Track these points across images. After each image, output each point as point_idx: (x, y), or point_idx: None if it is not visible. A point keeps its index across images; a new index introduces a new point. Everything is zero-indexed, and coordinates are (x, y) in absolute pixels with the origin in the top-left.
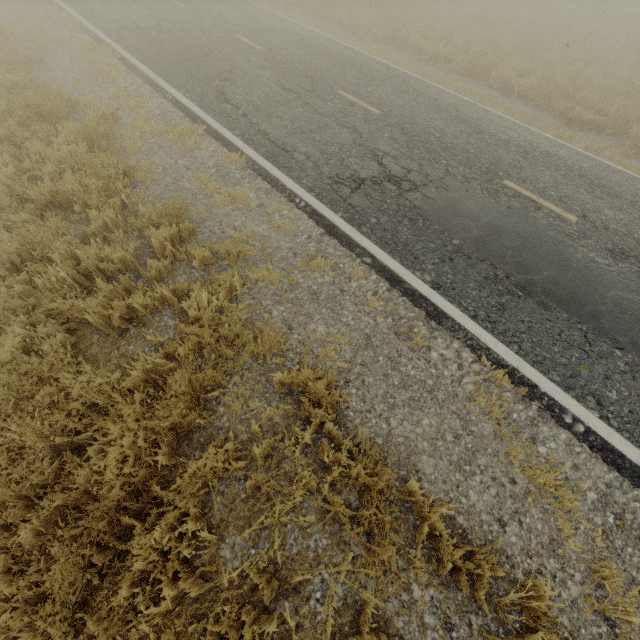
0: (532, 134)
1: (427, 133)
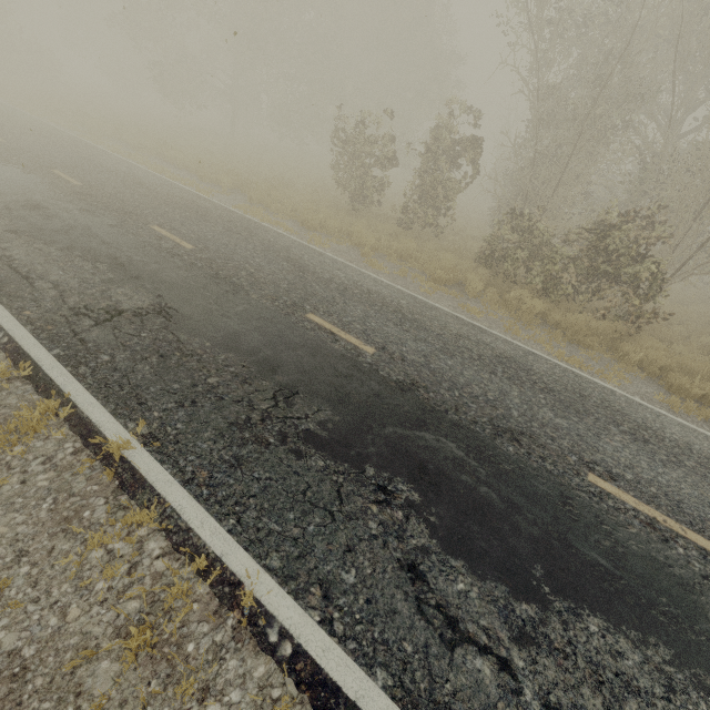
0: (145, 172)
1: (31, 152)
